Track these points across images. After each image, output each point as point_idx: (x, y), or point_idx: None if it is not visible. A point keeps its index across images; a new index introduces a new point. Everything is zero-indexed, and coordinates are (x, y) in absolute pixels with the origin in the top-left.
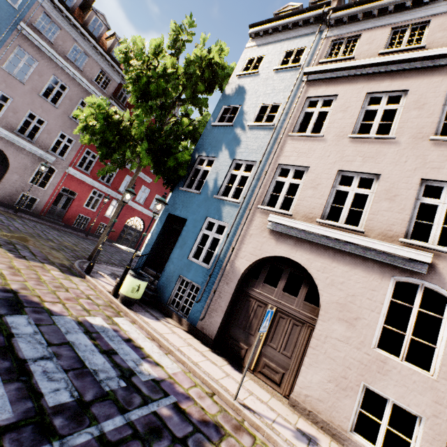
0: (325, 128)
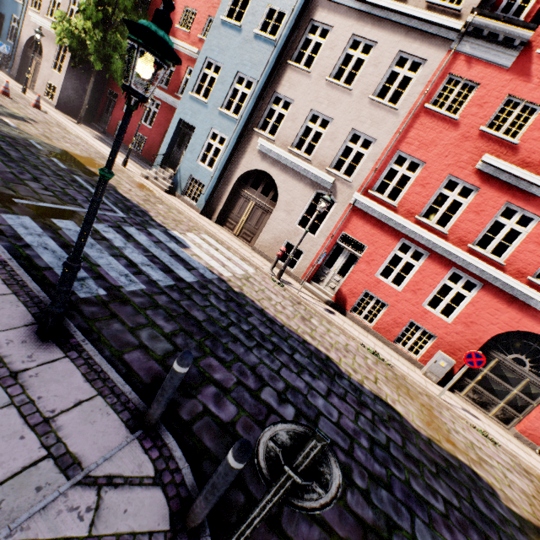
0: None
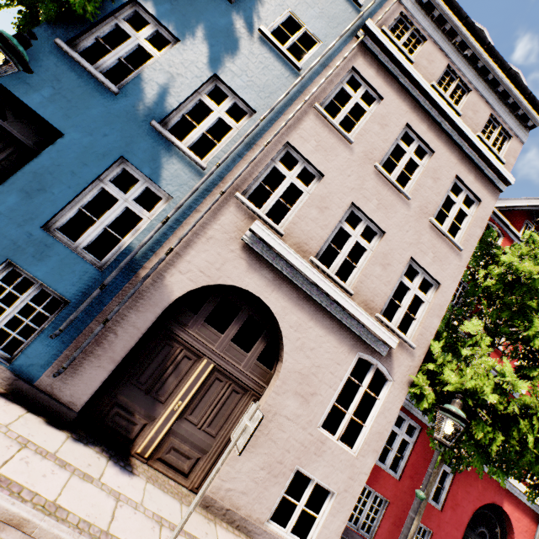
0: (356, 132)
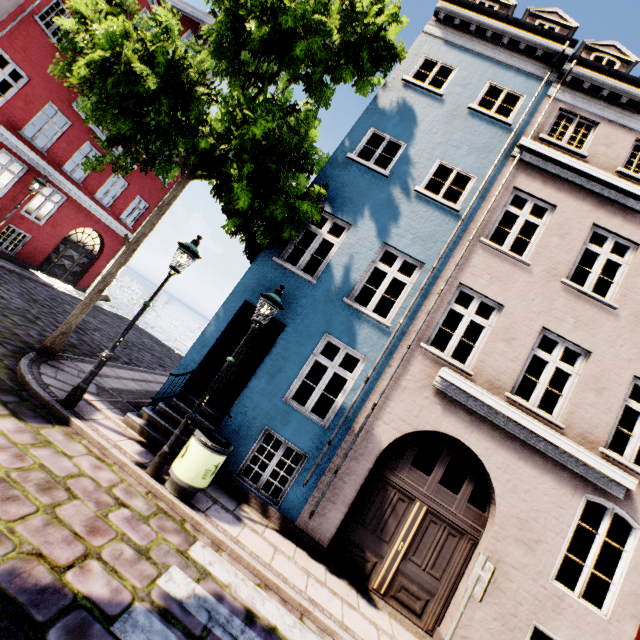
0: (531, 250)
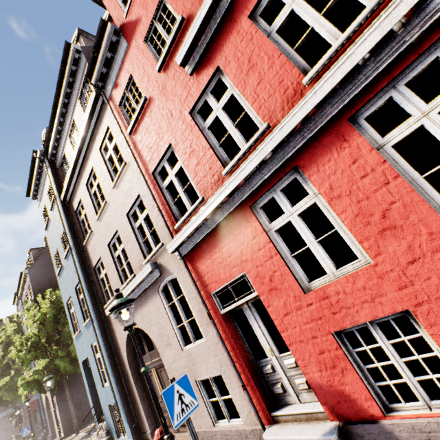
0: None
